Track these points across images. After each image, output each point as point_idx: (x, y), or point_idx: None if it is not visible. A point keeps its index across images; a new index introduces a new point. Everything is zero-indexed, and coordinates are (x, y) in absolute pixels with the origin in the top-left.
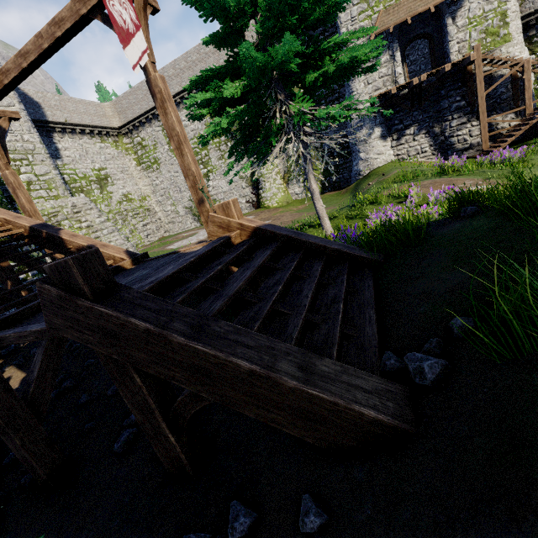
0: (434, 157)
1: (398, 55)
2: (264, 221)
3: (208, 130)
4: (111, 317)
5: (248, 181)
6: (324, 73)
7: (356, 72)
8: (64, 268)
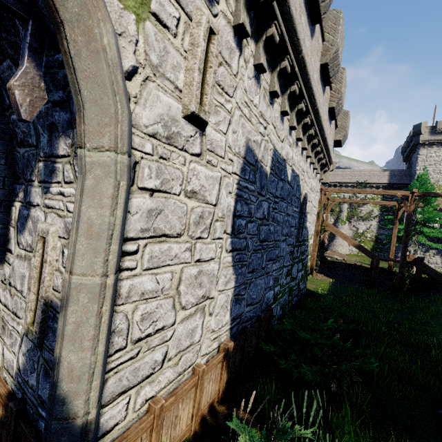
0: (441, 269)
1: (437, 219)
2: (340, 256)
3: (399, 235)
4: (427, 265)
5: (327, 233)
6: (432, 234)
7: (439, 236)
8: (422, 258)
